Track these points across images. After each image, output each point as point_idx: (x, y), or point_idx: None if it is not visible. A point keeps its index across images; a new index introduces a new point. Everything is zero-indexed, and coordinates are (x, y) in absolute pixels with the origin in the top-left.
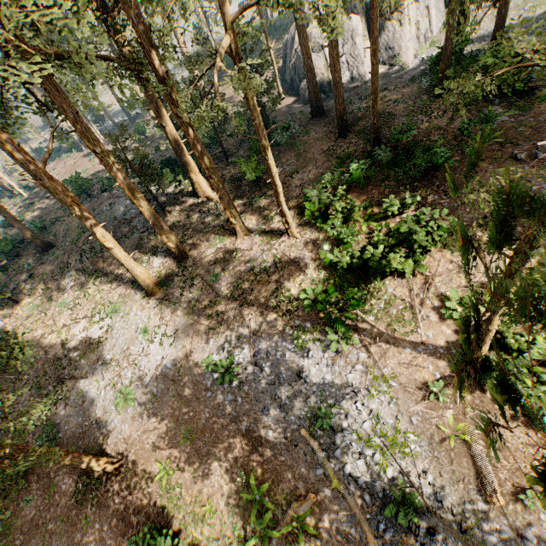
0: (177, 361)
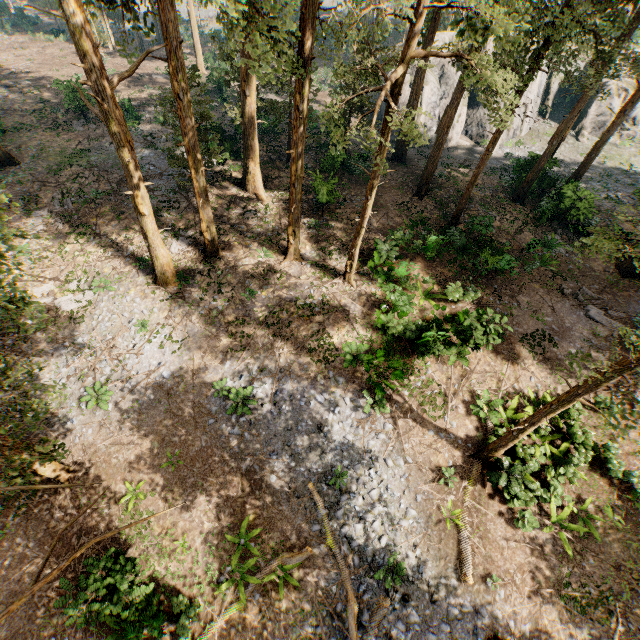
0: (178, 373)
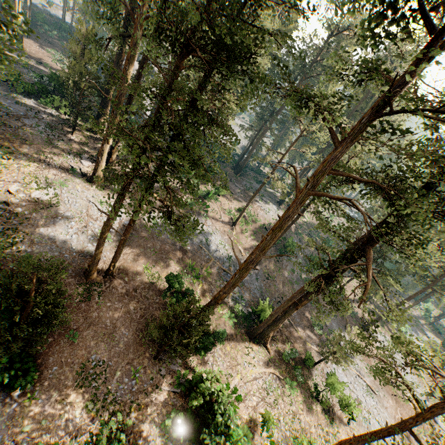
0: None
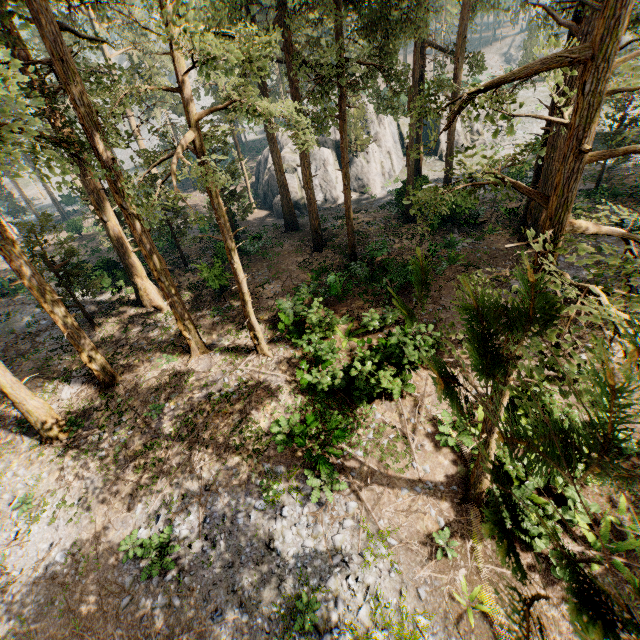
0: (76, 548)
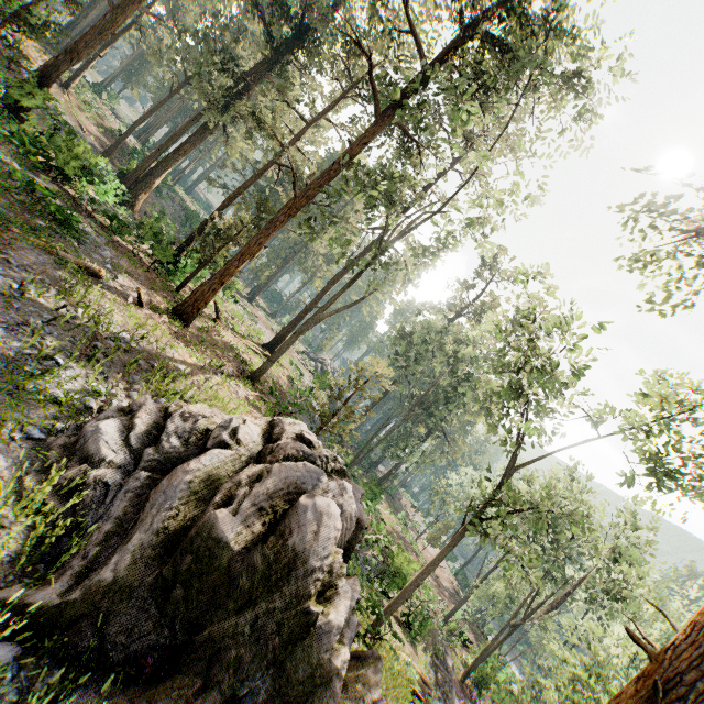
0: None
